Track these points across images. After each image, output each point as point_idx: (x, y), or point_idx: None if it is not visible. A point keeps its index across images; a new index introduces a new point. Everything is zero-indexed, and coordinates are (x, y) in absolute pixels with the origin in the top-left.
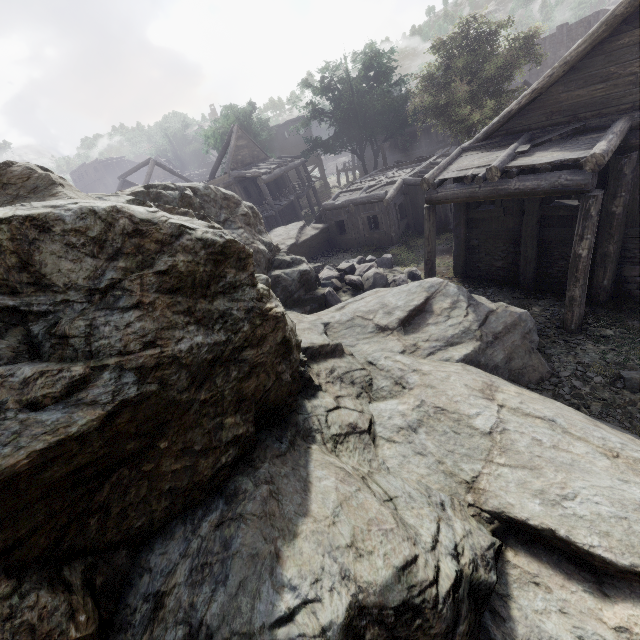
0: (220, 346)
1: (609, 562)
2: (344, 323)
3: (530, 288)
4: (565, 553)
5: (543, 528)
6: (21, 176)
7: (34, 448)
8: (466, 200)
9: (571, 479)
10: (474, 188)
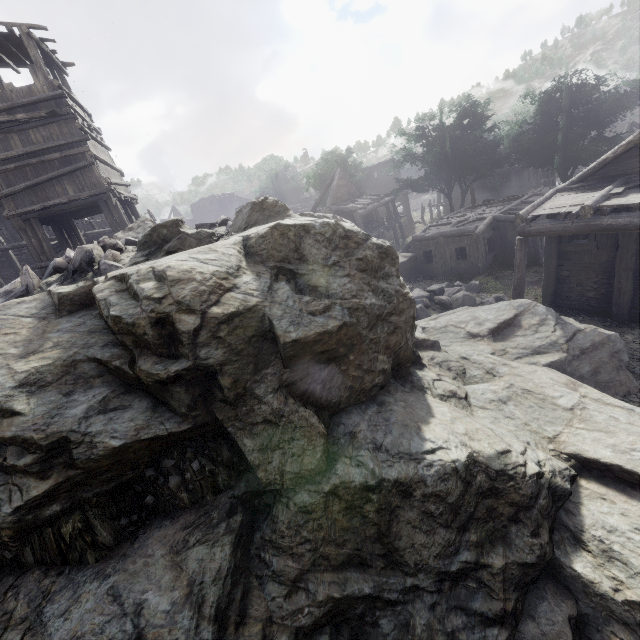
0: (382, 308)
1: None
2: (438, 329)
3: (623, 318)
4: (630, 483)
5: (612, 464)
6: (272, 205)
7: (316, 331)
8: (558, 233)
9: None
10: (567, 223)
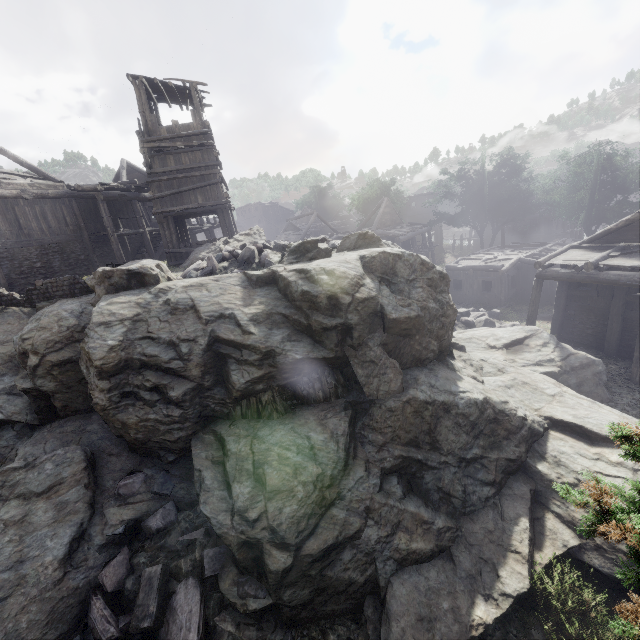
0: (438, 311)
1: (598, 434)
2: (465, 339)
3: (612, 353)
4: (579, 433)
5: (570, 422)
6: (371, 236)
7: (405, 316)
8: (566, 280)
9: (592, 414)
10: (573, 273)
